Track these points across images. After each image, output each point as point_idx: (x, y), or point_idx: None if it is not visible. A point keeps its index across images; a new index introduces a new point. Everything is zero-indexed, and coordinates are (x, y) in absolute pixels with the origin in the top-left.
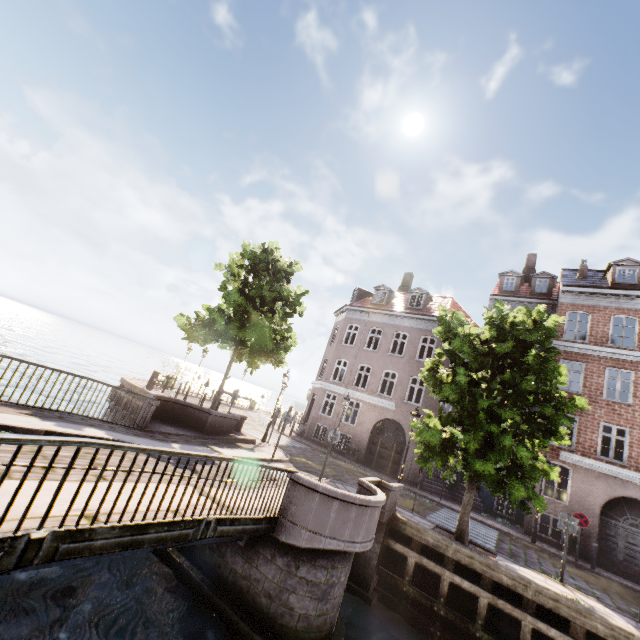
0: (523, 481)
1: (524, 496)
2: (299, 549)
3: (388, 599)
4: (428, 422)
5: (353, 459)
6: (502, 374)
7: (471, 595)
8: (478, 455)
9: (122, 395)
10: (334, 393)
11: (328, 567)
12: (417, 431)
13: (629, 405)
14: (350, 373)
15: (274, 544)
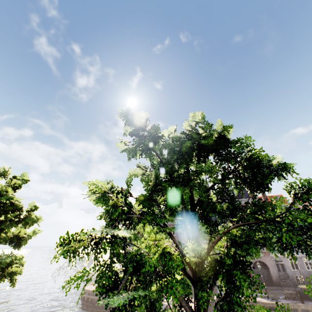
0: None
1: None
2: None
3: None
4: None
5: None
6: None
7: None
8: None
9: (93, 297)
10: None
11: None
12: None
13: None
14: None
15: None
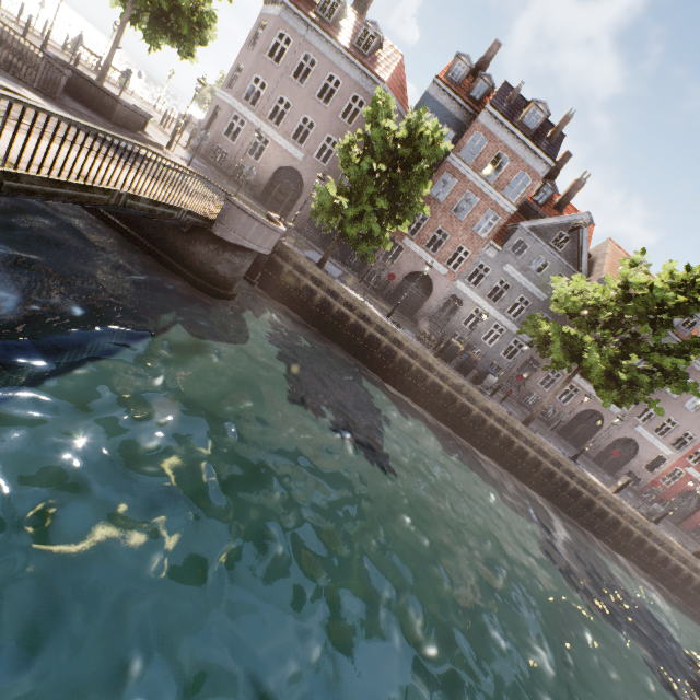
0: (369, 245)
1: (365, 252)
2: (226, 243)
3: (265, 286)
4: (328, 188)
5: (250, 194)
6: (393, 173)
7: (314, 293)
8: (351, 222)
9: None
10: (243, 118)
11: (242, 257)
12: (319, 193)
13: (461, 221)
14: (267, 101)
15: (208, 236)
